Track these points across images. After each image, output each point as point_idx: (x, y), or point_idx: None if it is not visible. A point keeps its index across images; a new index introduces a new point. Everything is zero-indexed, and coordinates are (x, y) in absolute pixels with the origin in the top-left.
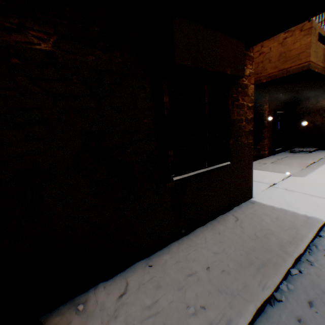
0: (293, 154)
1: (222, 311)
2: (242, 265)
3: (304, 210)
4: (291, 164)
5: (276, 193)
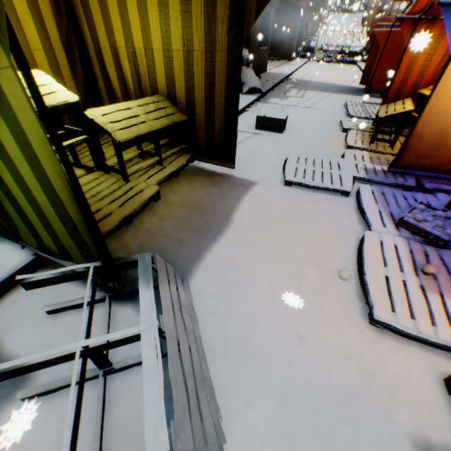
0: (270, 62)
1: (277, 79)
2: (276, 78)
3: (284, 73)
4: (272, 65)
5: (273, 71)
